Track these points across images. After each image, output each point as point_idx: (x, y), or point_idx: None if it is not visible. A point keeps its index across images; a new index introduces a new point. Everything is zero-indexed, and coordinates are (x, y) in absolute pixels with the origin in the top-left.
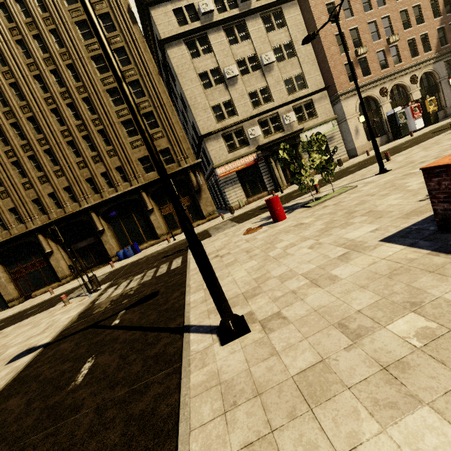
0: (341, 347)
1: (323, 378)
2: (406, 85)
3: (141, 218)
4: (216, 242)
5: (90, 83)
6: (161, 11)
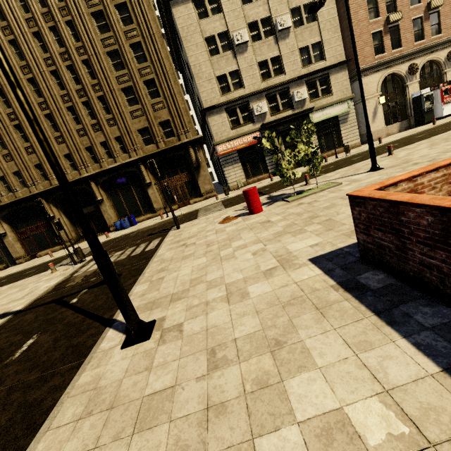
0: (195, 376)
1: (161, 405)
2: (441, 62)
3: (140, 191)
4: (194, 228)
5: (90, 44)
6: None
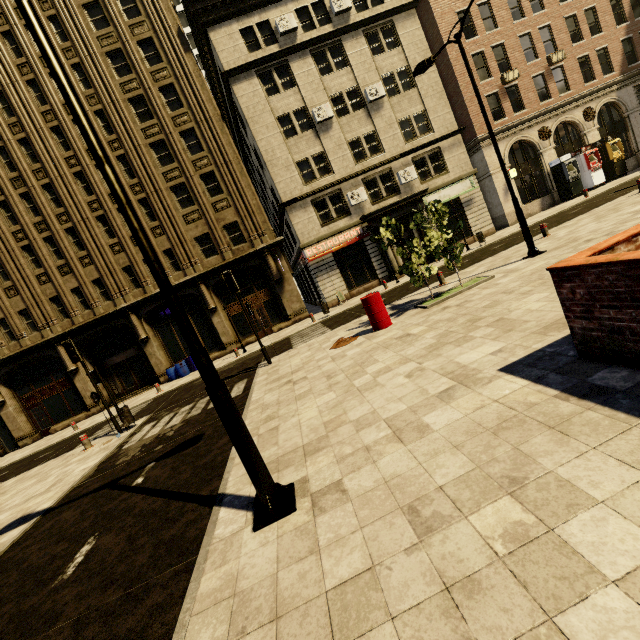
0: (401, 547)
1: (364, 598)
2: (577, 123)
3: (201, 321)
4: (295, 359)
5: (127, 135)
6: (224, 33)
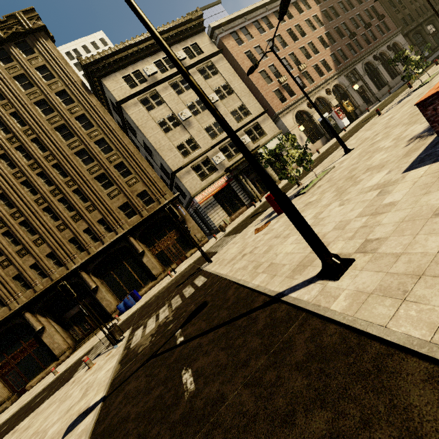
0: None
1: None
2: (324, 97)
3: (134, 264)
4: (231, 250)
5: (57, 150)
6: (112, 80)
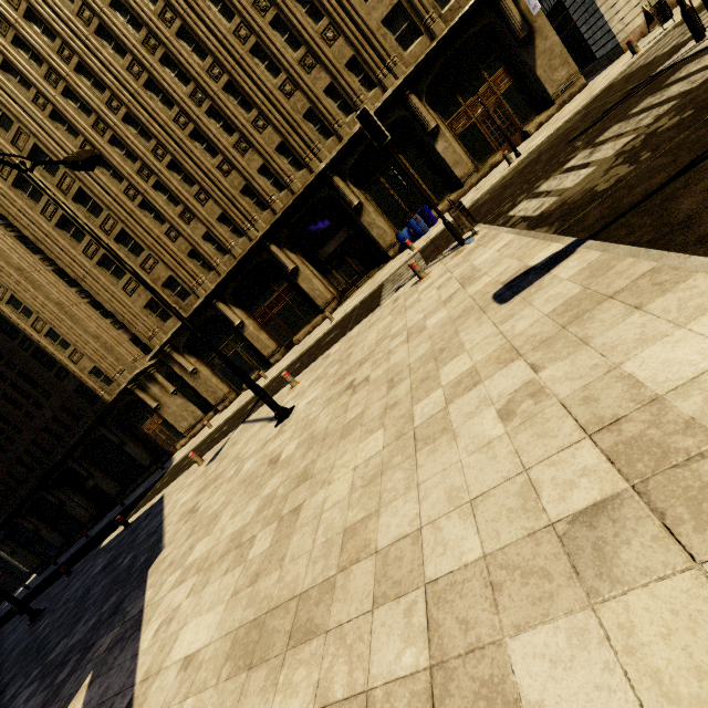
0: None
1: None
2: None
3: (417, 159)
4: None
5: None
6: None
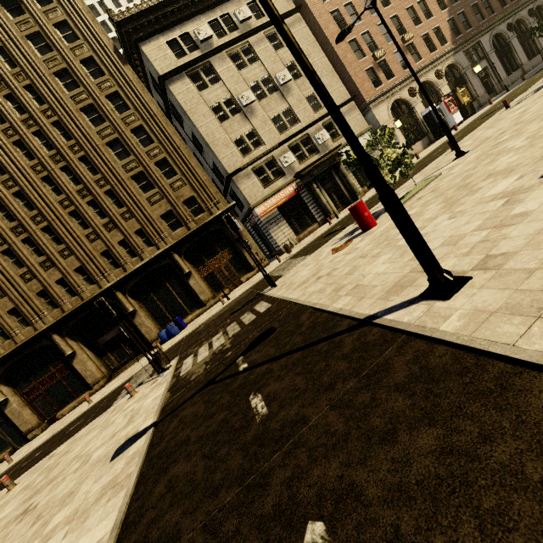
0: None
1: None
2: (432, 82)
3: (178, 286)
4: (300, 273)
5: (85, 139)
6: (154, 46)
